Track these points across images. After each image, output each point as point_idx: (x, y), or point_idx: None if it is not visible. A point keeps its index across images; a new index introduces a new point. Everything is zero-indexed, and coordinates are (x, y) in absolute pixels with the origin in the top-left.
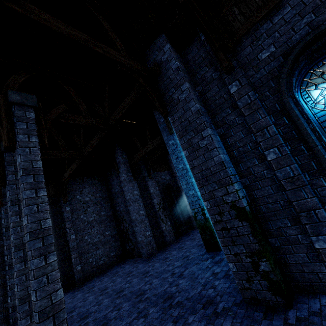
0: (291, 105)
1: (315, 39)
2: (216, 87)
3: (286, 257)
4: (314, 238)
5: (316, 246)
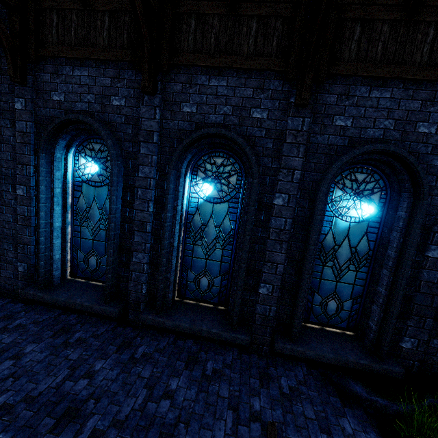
0: (40, 161)
1: (78, 121)
2: (8, 86)
3: (0, 271)
4: (20, 263)
5: (19, 269)
